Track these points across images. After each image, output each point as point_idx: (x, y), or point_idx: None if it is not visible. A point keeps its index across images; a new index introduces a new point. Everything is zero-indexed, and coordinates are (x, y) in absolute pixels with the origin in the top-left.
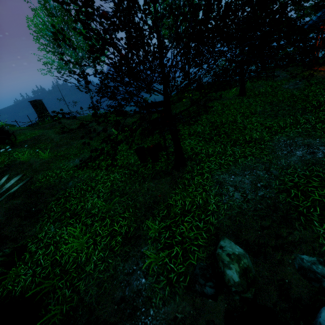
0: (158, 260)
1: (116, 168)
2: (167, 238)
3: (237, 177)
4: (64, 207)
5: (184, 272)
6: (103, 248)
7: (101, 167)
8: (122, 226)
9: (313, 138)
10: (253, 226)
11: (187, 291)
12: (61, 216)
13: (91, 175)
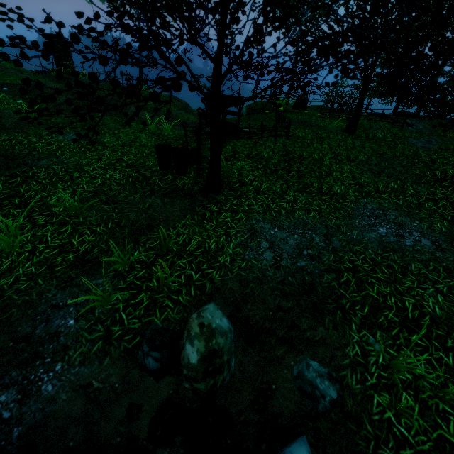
0: (108, 303)
1: (122, 165)
2: (138, 279)
3: (281, 232)
4: (16, 190)
5: (136, 329)
6: (40, 262)
7: (101, 157)
8: (84, 242)
9: (412, 218)
10: (266, 302)
11: (126, 356)
12: (4, 200)
13: (80, 161)
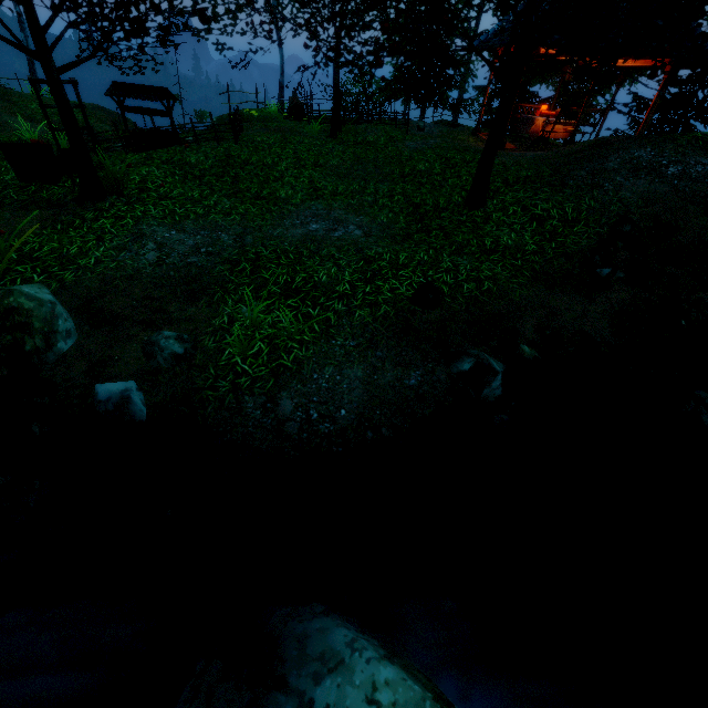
0: None
1: None
2: None
3: (180, 235)
4: None
5: None
6: None
7: None
8: None
9: (358, 215)
10: (133, 295)
11: None
12: None
13: None
